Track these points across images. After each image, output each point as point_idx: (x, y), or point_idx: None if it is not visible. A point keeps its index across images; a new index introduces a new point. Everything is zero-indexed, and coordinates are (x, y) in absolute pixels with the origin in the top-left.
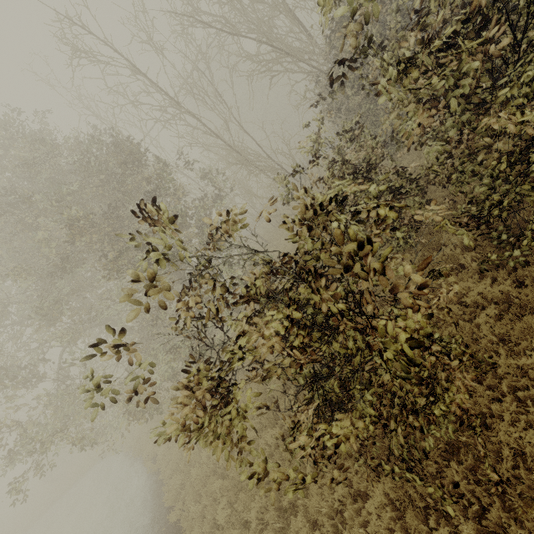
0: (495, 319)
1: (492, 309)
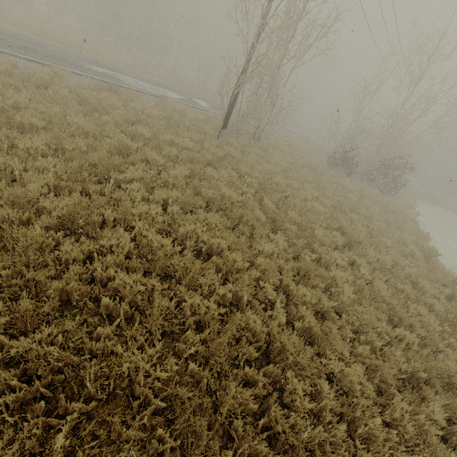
0: None
1: None
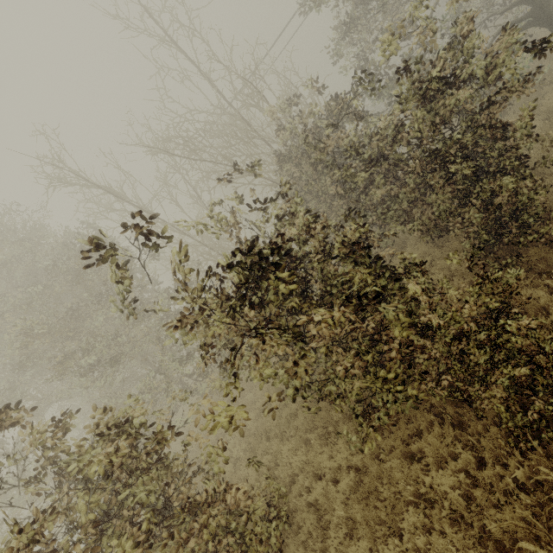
0: (355, 488)
1: (352, 478)
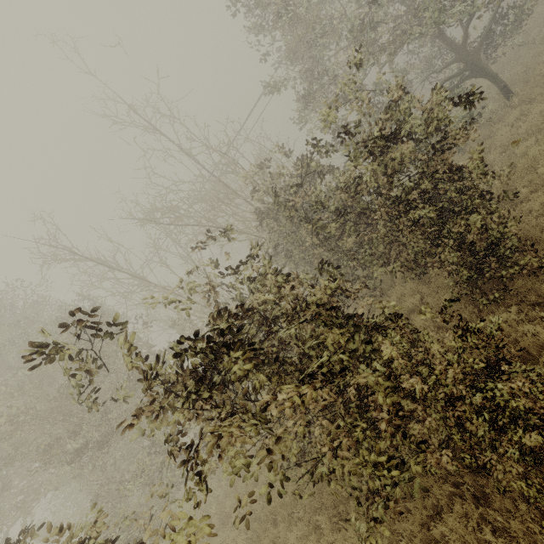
0: None
1: None
